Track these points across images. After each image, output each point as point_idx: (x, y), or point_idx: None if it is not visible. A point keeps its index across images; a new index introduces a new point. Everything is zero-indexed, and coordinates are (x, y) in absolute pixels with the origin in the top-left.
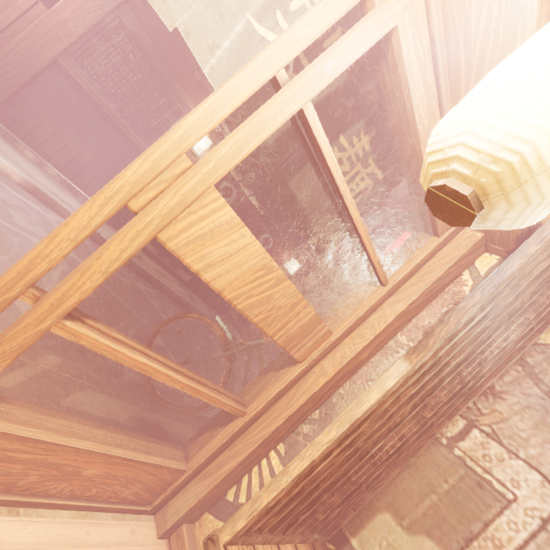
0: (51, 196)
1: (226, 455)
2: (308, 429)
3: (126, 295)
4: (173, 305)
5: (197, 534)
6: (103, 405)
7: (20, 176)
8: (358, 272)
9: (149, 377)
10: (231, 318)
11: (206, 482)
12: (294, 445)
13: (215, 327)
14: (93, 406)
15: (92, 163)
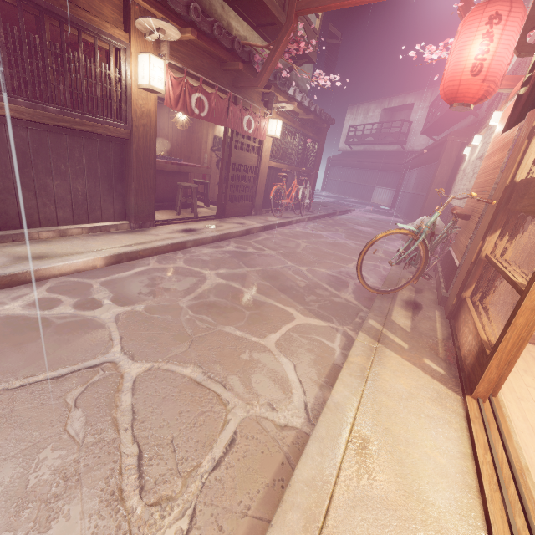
0: (129, 250)
1: (498, 281)
2: (534, 239)
3: (253, 263)
4: (250, 241)
5: (494, 317)
6: (402, 317)
7: (100, 259)
8: (302, 84)
9: (373, 289)
10: (259, 212)
11: (496, 298)
12: (530, 251)
13: (401, 232)
14: (405, 321)
15: (86, 191)
